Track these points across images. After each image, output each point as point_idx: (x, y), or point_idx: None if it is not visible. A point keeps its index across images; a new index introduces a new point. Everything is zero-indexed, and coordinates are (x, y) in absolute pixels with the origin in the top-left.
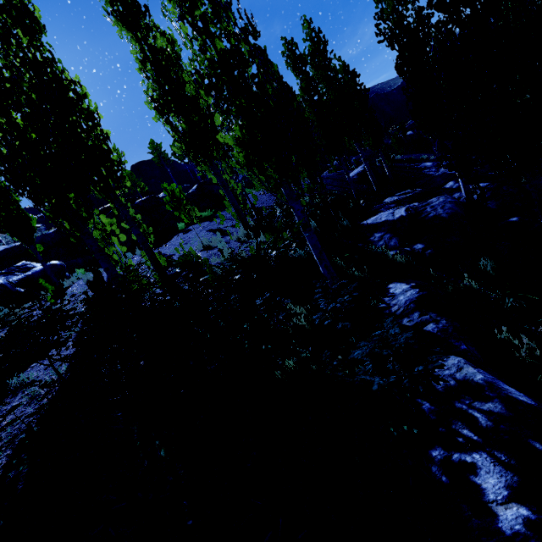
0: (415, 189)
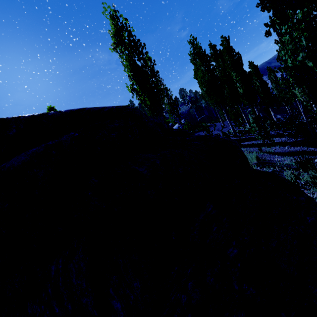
0: None
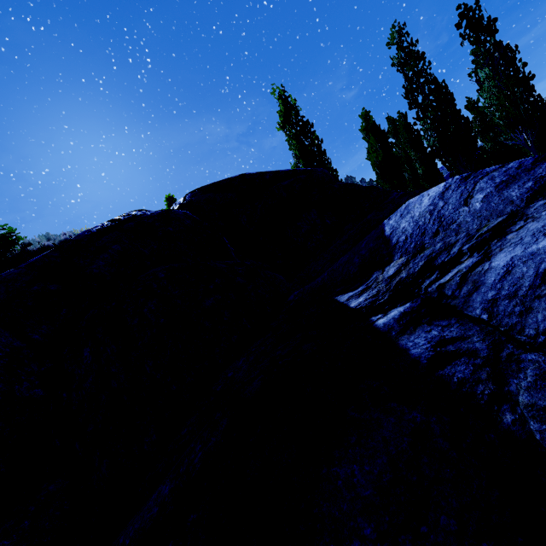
0: None
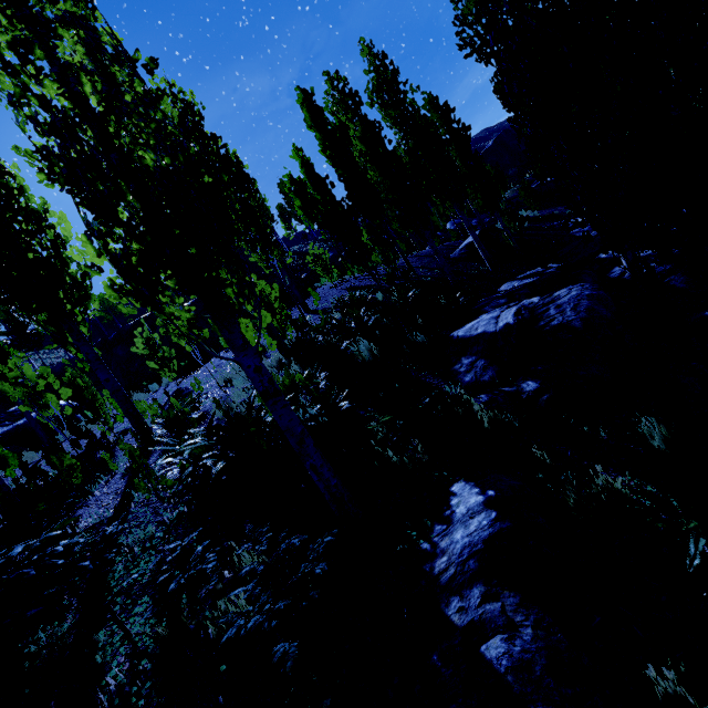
0: (549, 265)
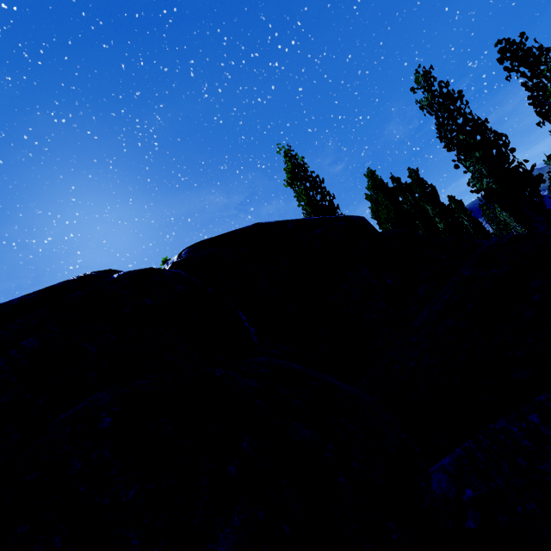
0: None
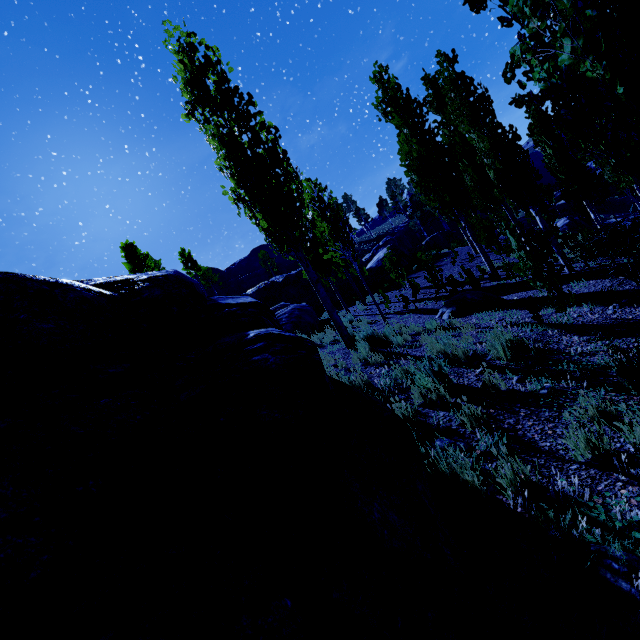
0: None
